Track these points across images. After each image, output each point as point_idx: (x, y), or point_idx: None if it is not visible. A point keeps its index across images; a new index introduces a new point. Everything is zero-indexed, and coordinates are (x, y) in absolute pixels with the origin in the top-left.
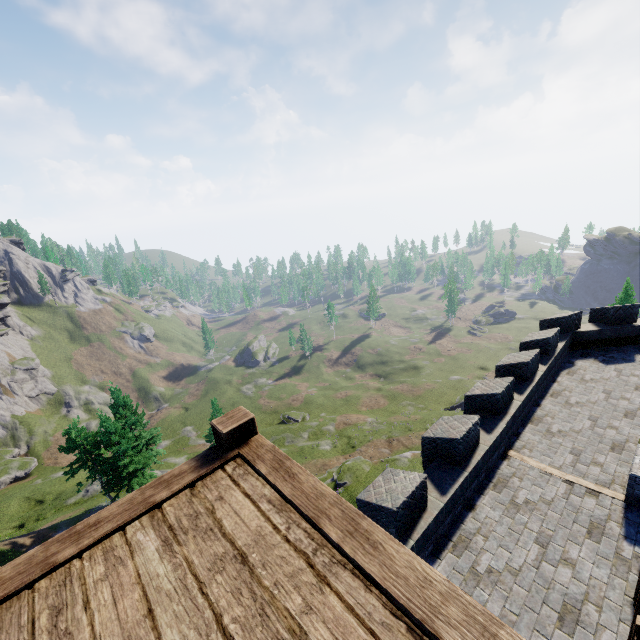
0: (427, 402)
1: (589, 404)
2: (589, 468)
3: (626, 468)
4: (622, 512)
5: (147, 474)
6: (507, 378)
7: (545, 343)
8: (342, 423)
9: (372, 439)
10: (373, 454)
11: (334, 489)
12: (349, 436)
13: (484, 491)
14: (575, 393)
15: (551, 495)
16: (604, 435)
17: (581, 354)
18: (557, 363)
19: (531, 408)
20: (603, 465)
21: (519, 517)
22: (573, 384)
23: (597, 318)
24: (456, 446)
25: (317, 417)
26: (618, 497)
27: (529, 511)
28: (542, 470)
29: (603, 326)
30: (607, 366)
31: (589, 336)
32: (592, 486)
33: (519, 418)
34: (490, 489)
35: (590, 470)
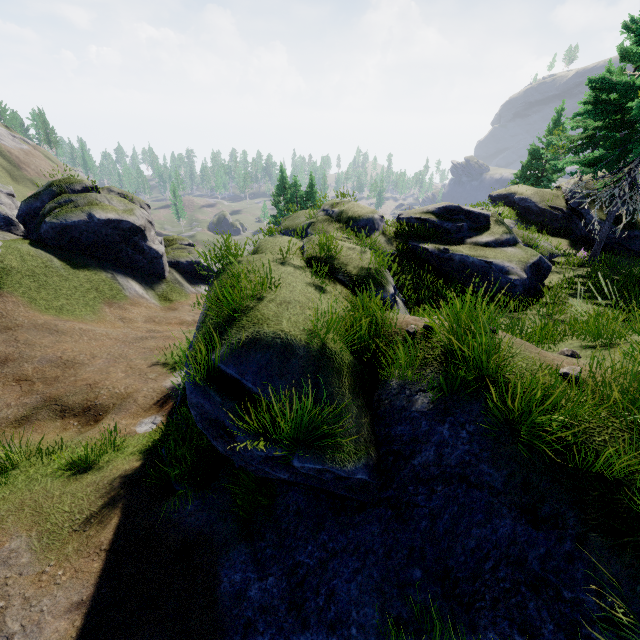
0: None
1: None
2: None
3: None
4: None
5: None
6: None
7: None
8: None
9: None
10: None
11: None
12: None
13: None
14: None
15: None
16: None
17: None
18: None
19: None
20: None
21: None
22: None
23: None
24: None
25: None
26: None
27: None
28: None
29: None
30: None
31: None
32: None
33: None
34: None
35: None
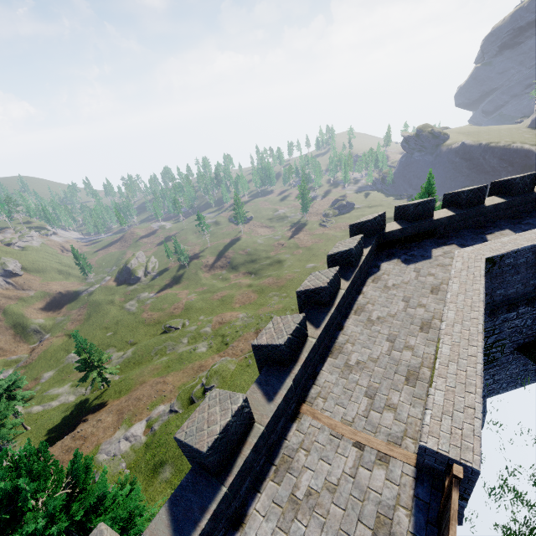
0: (289, 290)
1: (389, 318)
2: (382, 415)
3: (419, 408)
4: (413, 486)
5: (9, 423)
6: (297, 316)
7: (349, 254)
8: (217, 323)
9: (242, 334)
10: (244, 347)
11: (203, 394)
12: (223, 334)
13: (262, 484)
14: (377, 305)
15: (338, 473)
16: (400, 360)
17: (387, 255)
18: (363, 271)
19: (333, 334)
20: (397, 407)
21: (296, 527)
22: (377, 294)
23: (400, 215)
24: (205, 459)
25: (196, 321)
26: (409, 461)
27: (310, 510)
28: (333, 430)
29: (405, 224)
30: (408, 266)
31: (393, 236)
32: (383, 447)
33: (316, 356)
34: (270, 477)
35: (383, 419)
